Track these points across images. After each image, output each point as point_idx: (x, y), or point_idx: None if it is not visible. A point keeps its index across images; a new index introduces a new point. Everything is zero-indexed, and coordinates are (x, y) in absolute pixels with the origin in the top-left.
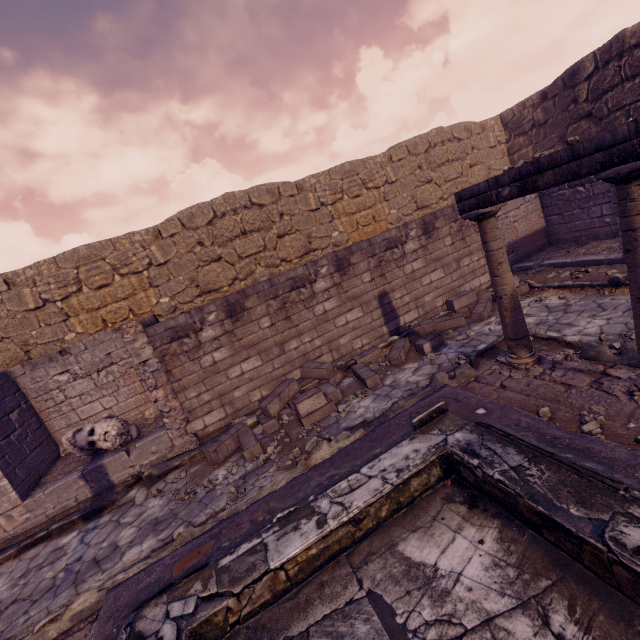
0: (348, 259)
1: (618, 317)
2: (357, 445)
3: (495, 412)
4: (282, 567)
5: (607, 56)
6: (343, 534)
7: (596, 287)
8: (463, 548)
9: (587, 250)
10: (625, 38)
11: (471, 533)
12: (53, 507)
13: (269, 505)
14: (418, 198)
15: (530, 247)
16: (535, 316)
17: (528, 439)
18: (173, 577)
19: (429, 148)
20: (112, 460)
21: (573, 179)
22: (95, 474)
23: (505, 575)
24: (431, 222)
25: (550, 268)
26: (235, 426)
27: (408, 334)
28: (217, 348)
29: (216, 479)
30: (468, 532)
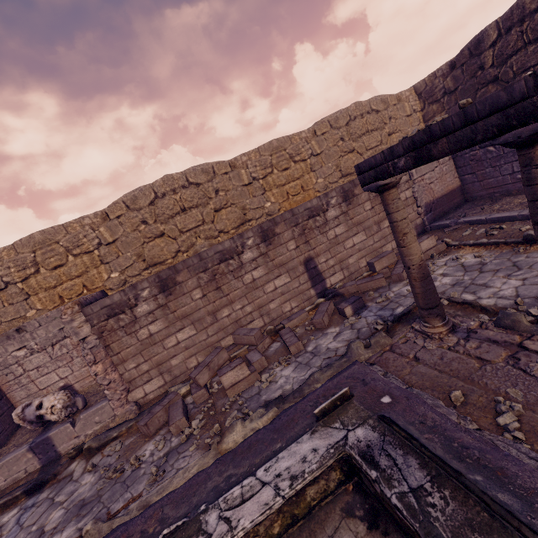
0: (273, 230)
1: (534, 277)
2: (260, 436)
3: (400, 402)
4: None
5: (509, 23)
6: None
7: (511, 244)
8: None
9: (501, 206)
10: (525, 4)
11: None
12: (4, 480)
13: (163, 511)
14: (342, 167)
15: (447, 205)
16: (451, 276)
17: (433, 445)
18: None
19: (349, 121)
20: (58, 432)
21: (469, 146)
22: (42, 446)
23: None
24: (350, 189)
25: (466, 225)
26: (169, 396)
27: (333, 296)
28: (152, 321)
29: (143, 455)
30: None
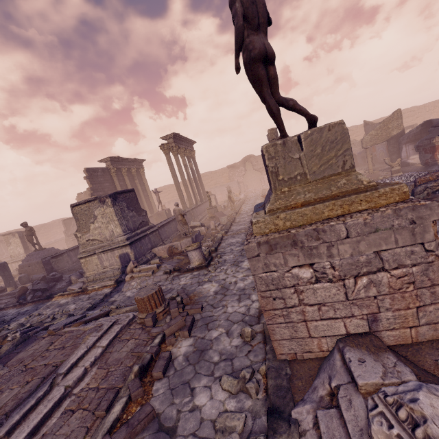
0: None
1: None
2: None
3: None
4: None
5: None
6: None
7: None
8: None
9: None
10: None
11: None
12: None
13: None
14: None
15: None
16: None
17: None
18: None
19: None
20: None
21: None
22: None
23: None
24: None
25: None
26: None
27: None
28: None
29: None
30: None
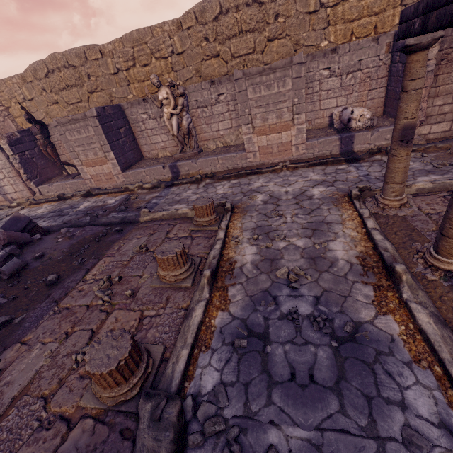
0: None
1: None
2: None
3: None
4: None
5: None
6: None
7: None
8: None
9: None
10: None
11: None
12: (317, 152)
13: None
14: None
15: None
16: None
17: None
18: None
19: None
20: (360, 135)
21: None
22: (347, 140)
23: None
24: None
25: None
26: None
27: None
28: None
29: None
30: None
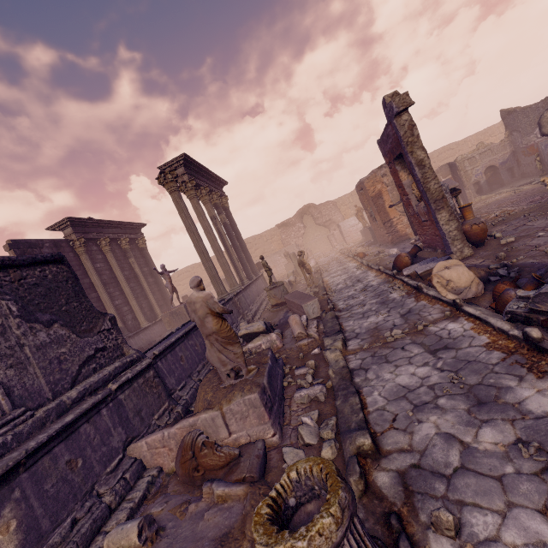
0: None
1: None
2: None
3: None
4: None
5: None
6: None
7: None
8: None
9: None
10: None
11: None
12: None
13: None
14: None
15: None
16: None
17: None
18: None
19: None
20: None
21: None
22: None
23: None
24: None
25: None
26: None
27: None
28: None
29: None
30: None
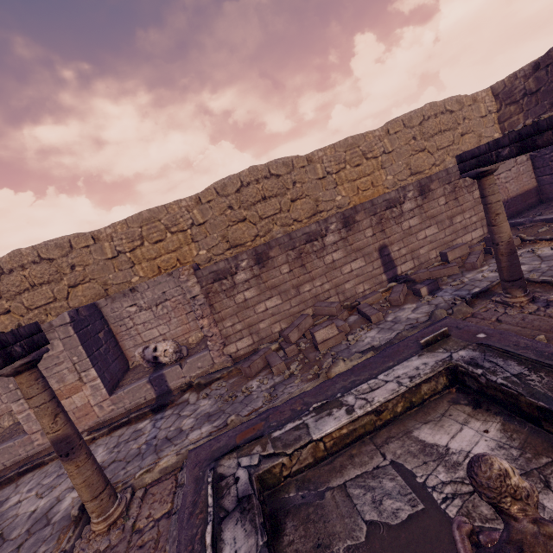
0: (353, 217)
1: None
2: (372, 360)
3: (495, 336)
4: (321, 439)
5: None
6: (367, 421)
7: None
8: (470, 435)
9: None
10: None
11: (476, 425)
12: (129, 403)
13: (304, 400)
14: (412, 165)
15: (521, 205)
16: (527, 265)
17: (527, 355)
18: (237, 443)
19: (423, 121)
20: (170, 371)
21: None
22: (158, 381)
23: (509, 454)
24: (427, 184)
25: (542, 223)
26: (262, 350)
27: (405, 281)
28: (247, 288)
29: (251, 387)
30: (474, 425)
